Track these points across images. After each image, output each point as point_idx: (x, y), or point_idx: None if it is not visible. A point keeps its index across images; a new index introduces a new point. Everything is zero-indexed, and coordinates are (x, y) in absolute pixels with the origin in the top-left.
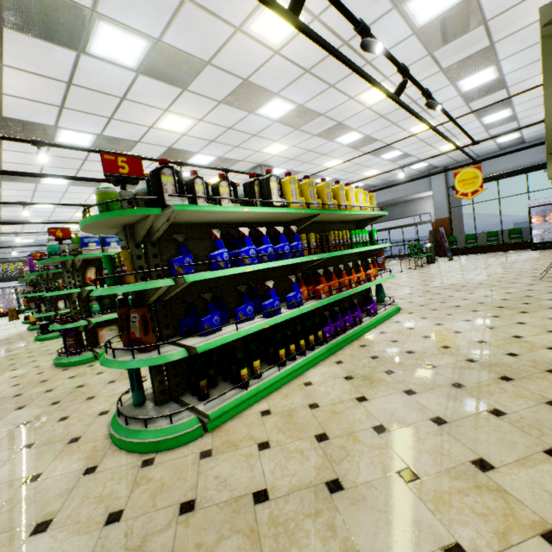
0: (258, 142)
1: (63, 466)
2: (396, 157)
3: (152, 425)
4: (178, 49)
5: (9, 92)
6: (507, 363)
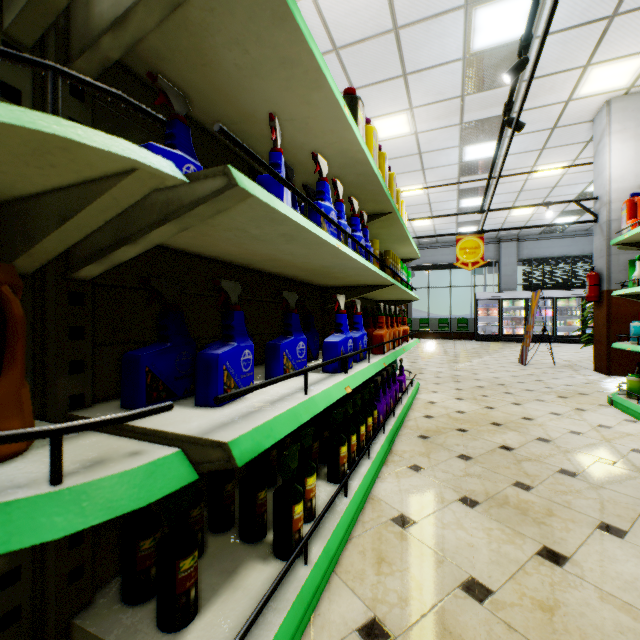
0: None
1: None
2: None
3: None
4: None
5: None
6: None
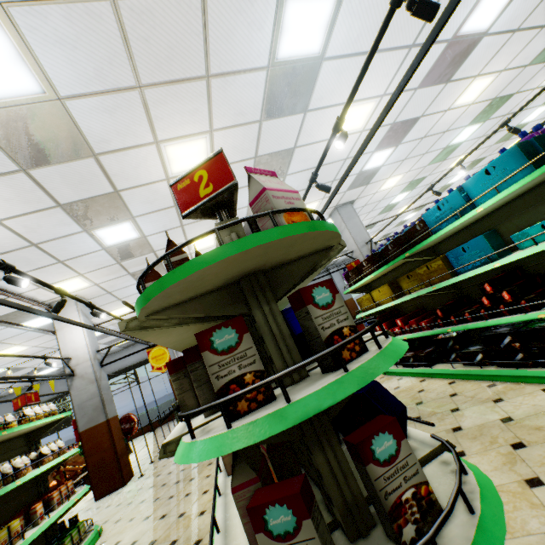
0: (408, 165)
1: None
2: None
3: None
4: None
5: None
6: None
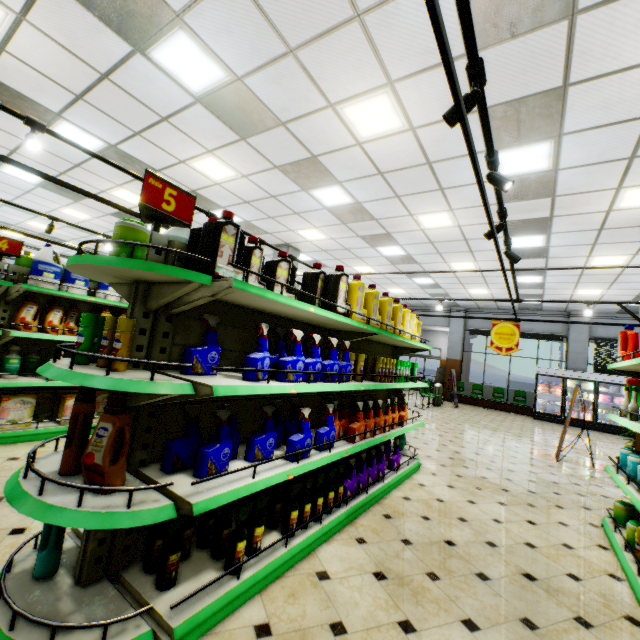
0: (297, 221)
1: None
2: (427, 284)
3: (62, 639)
4: (257, 97)
5: (15, 52)
6: (574, 592)
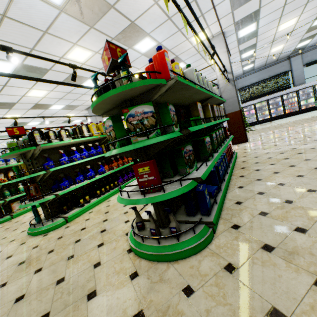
0: (87, 97)
1: (11, 246)
2: None
3: (45, 225)
4: (33, 65)
5: None
6: None
